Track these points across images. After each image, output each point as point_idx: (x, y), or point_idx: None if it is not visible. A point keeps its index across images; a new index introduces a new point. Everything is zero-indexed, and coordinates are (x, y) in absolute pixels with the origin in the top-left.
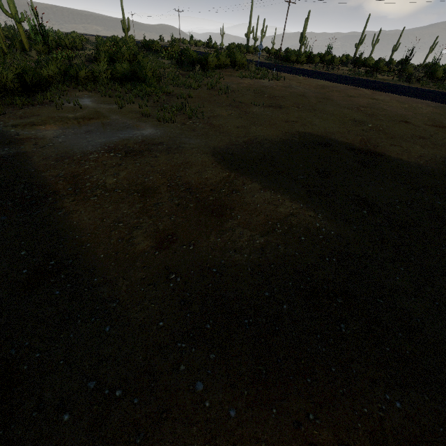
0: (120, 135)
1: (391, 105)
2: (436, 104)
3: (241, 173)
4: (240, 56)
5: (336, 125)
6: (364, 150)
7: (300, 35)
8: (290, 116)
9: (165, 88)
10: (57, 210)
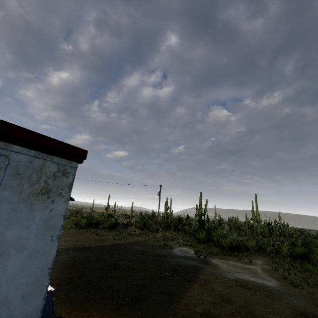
0: (251, 279)
1: None
2: None
3: None
4: None
5: None
6: None
7: None
8: None
9: None
10: (190, 285)
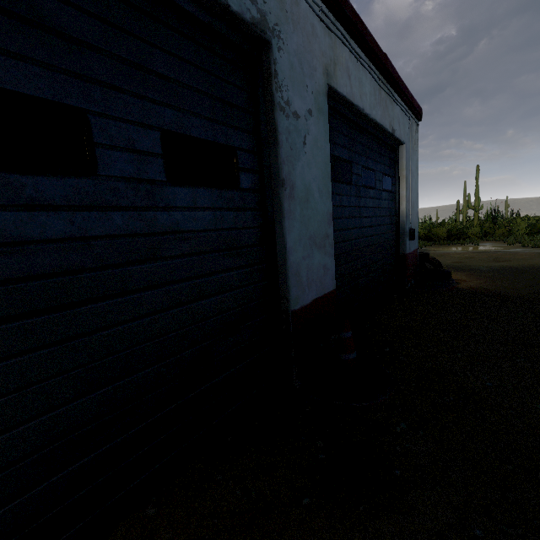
0: (486, 250)
1: None
2: None
3: None
4: None
5: None
6: None
7: None
8: None
9: None
10: None
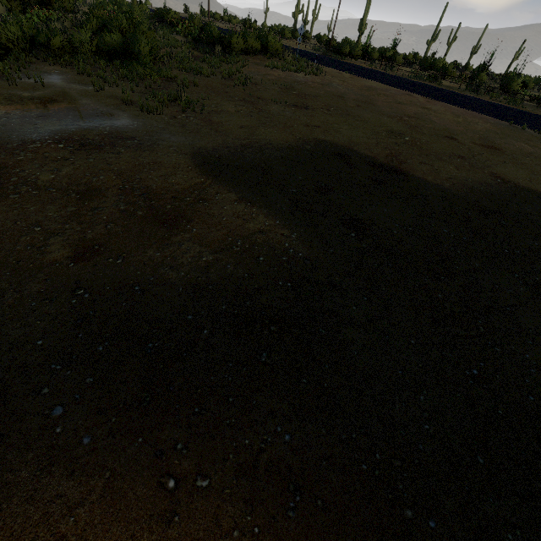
0: (82, 124)
1: (443, 117)
2: (497, 120)
3: (220, 181)
4: (273, 39)
5: (365, 135)
6: (387, 166)
7: (360, 22)
8: (314, 119)
9: (165, 71)
10: None
